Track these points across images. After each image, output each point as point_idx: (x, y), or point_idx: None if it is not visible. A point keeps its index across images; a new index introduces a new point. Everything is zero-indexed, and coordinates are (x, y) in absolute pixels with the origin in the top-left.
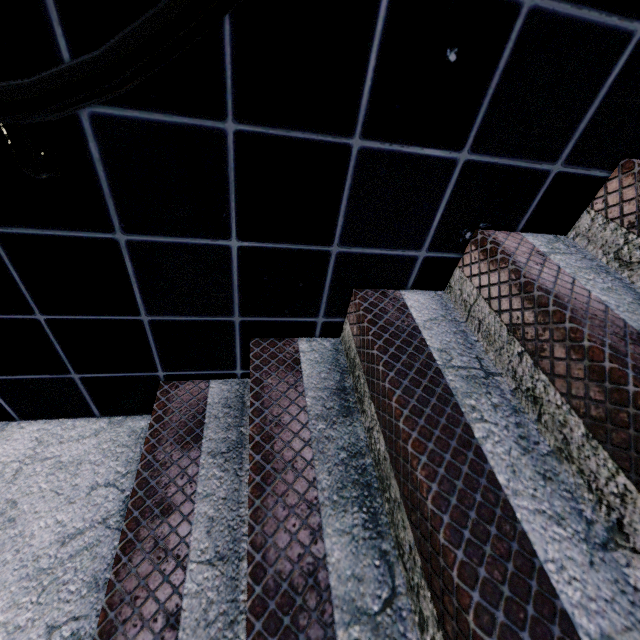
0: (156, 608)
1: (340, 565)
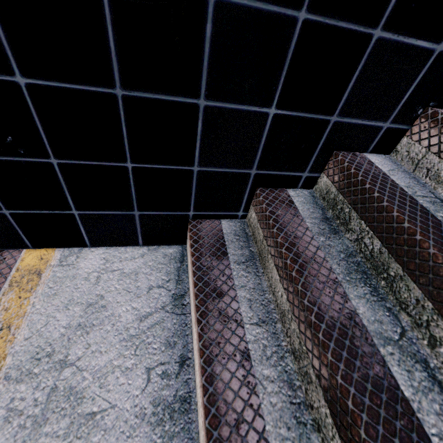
0: (233, 349)
1: (366, 314)
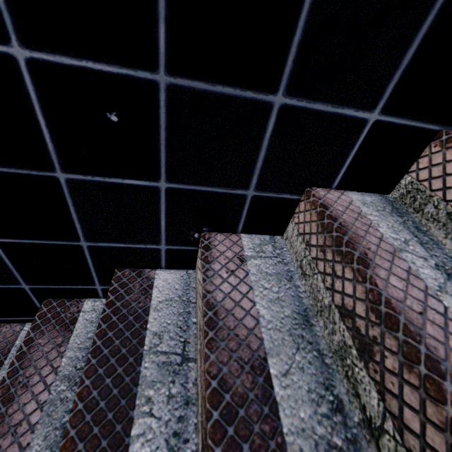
0: None
1: None
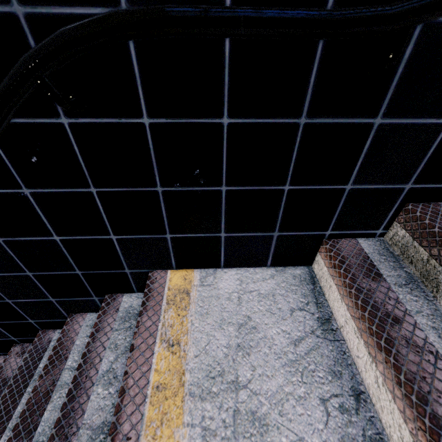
0: None
1: None
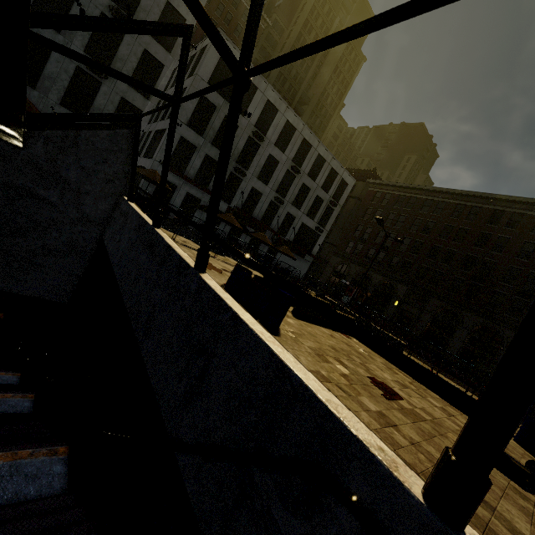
0: None
1: None
